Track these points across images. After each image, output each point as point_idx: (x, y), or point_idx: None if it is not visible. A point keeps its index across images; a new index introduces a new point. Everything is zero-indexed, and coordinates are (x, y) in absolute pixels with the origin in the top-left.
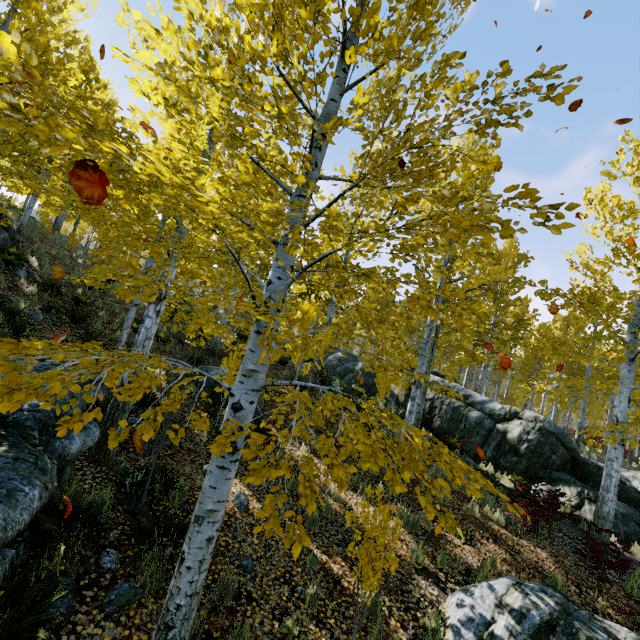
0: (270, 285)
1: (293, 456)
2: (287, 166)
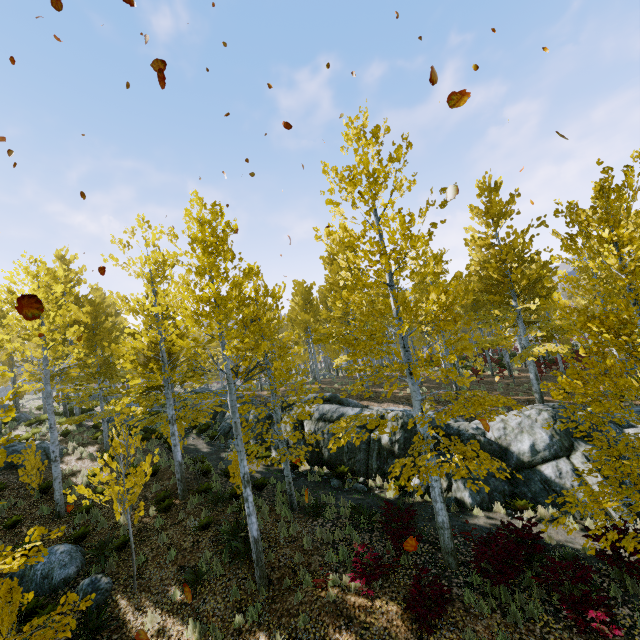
0: None
1: None
2: None
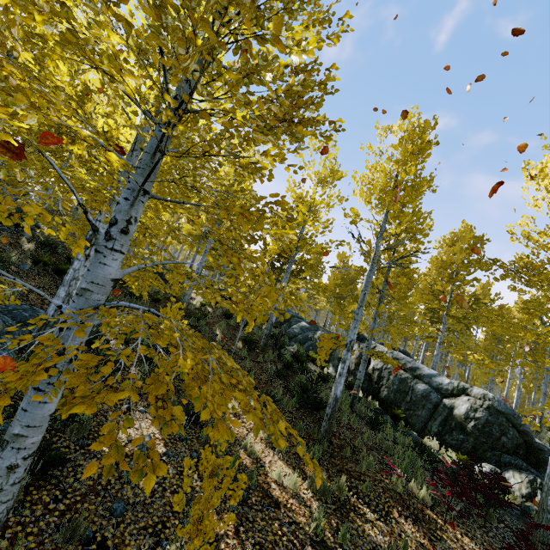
0: (117, 205)
1: None
2: (108, 71)
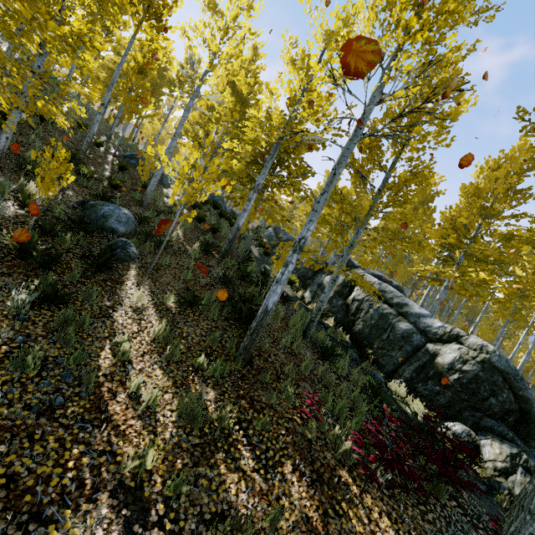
0: None
1: (124, 299)
2: None
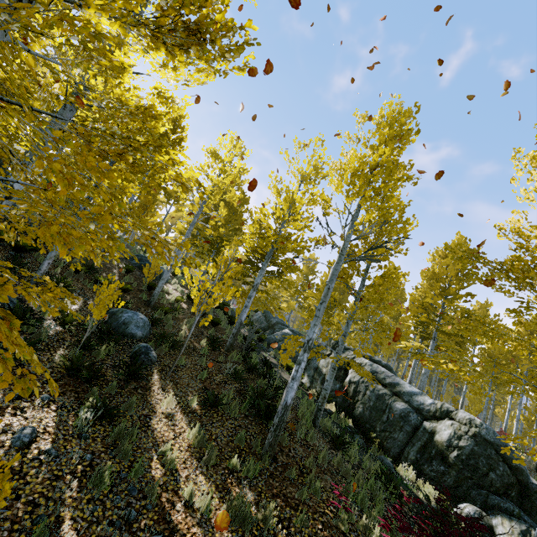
0: None
1: (155, 406)
2: None
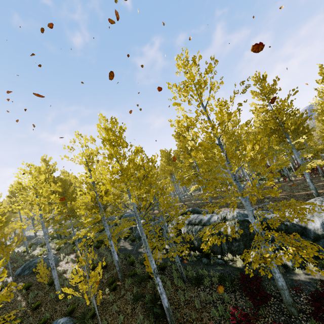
0: None
1: None
2: None
